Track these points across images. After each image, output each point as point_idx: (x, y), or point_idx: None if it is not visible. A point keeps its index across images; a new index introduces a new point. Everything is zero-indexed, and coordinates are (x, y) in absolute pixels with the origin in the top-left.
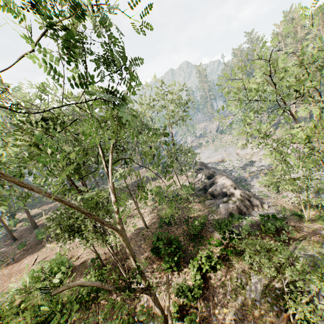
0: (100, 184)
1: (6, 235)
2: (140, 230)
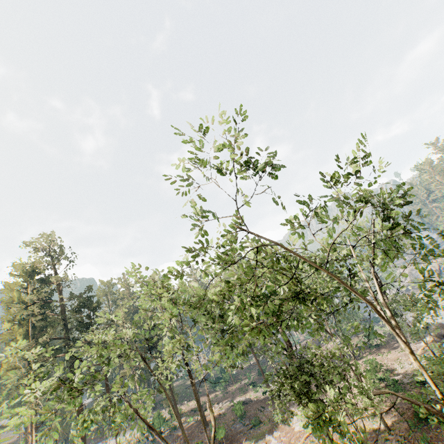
0: (269, 368)
1: (171, 433)
2: (376, 431)
